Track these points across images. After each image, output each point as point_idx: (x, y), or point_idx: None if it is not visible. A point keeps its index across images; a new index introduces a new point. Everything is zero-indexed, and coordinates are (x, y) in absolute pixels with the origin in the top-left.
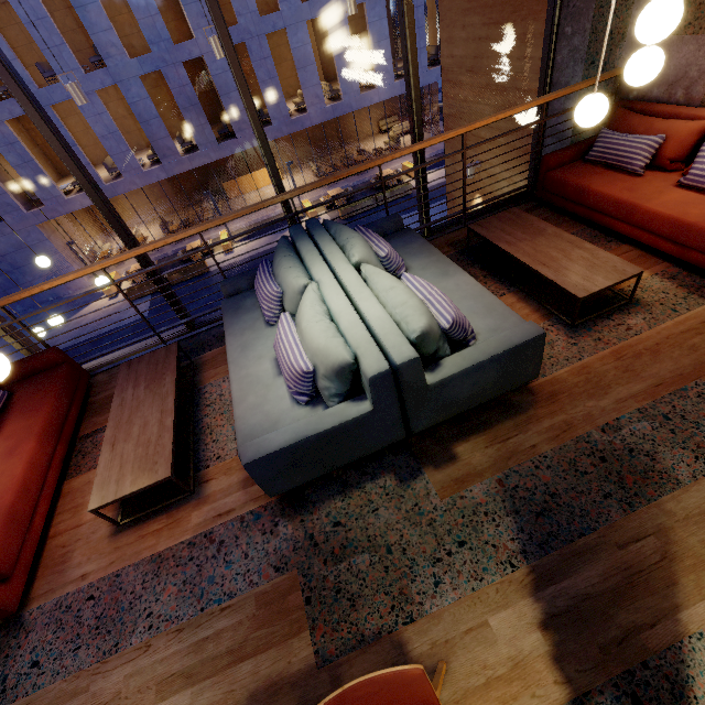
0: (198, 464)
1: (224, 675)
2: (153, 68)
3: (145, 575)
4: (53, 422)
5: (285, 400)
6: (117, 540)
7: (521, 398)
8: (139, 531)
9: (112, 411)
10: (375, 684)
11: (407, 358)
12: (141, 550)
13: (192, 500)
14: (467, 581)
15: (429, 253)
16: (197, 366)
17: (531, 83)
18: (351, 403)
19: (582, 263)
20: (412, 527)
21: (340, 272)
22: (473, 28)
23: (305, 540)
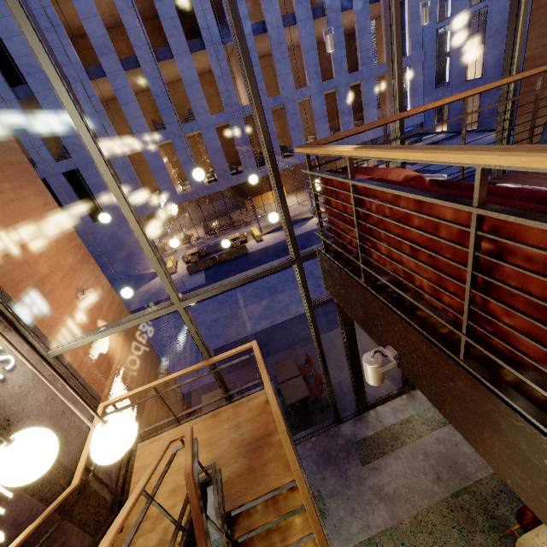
0: None
1: None
2: (224, 121)
3: None
4: None
5: None
6: None
7: None
8: None
9: None
10: None
11: None
12: None
13: None
14: None
15: None
16: None
17: None
18: None
19: None
20: None
21: None
22: None
23: None
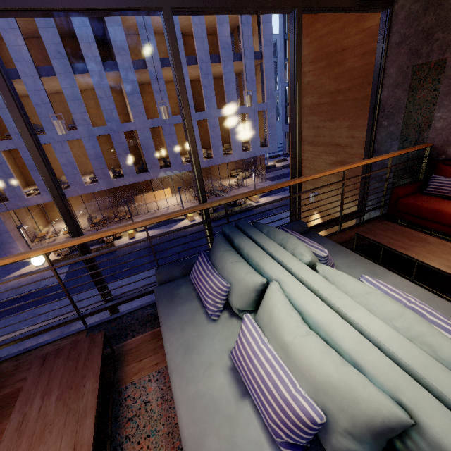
0: None
1: None
2: (106, 133)
3: None
4: None
5: (264, 450)
6: None
7: None
8: None
9: (4, 440)
10: None
11: None
12: None
13: None
14: None
15: (345, 253)
16: (119, 356)
17: (357, 150)
18: None
19: None
20: None
21: (299, 271)
22: (313, 122)
23: None
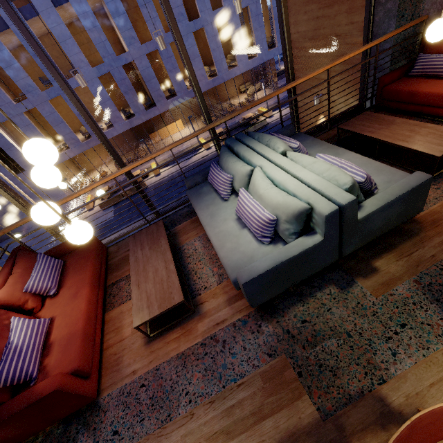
0: (193, 293)
1: (253, 430)
2: (105, 71)
3: (177, 367)
4: (95, 276)
5: (253, 243)
6: (150, 346)
7: (411, 226)
8: (164, 339)
9: (131, 265)
10: (434, 415)
11: (349, 200)
12: (169, 351)
13: (195, 316)
14: (417, 350)
15: (320, 144)
16: (174, 234)
17: (357, 38)
18: (306, 237)
19: (431, 136)
20: (361, 318)
21: (274, 158)
22: (312, 12)
23: (284, 334)
